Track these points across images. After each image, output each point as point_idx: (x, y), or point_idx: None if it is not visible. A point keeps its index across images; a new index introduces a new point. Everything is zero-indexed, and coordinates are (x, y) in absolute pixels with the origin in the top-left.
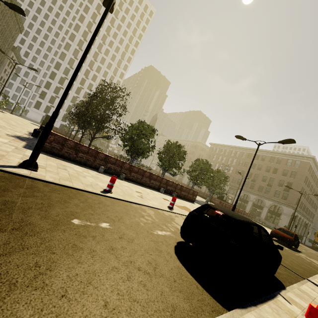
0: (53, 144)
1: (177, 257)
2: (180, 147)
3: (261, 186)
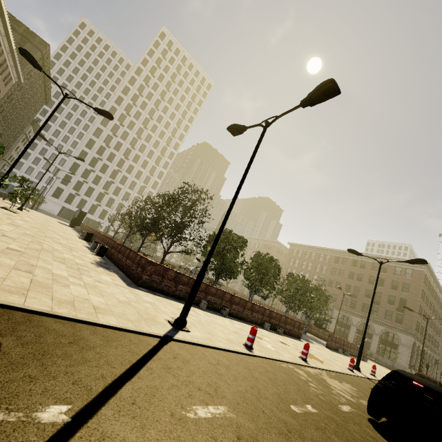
0: (153, 277)
1: None
2: (274, 261)
3: (364, 303)
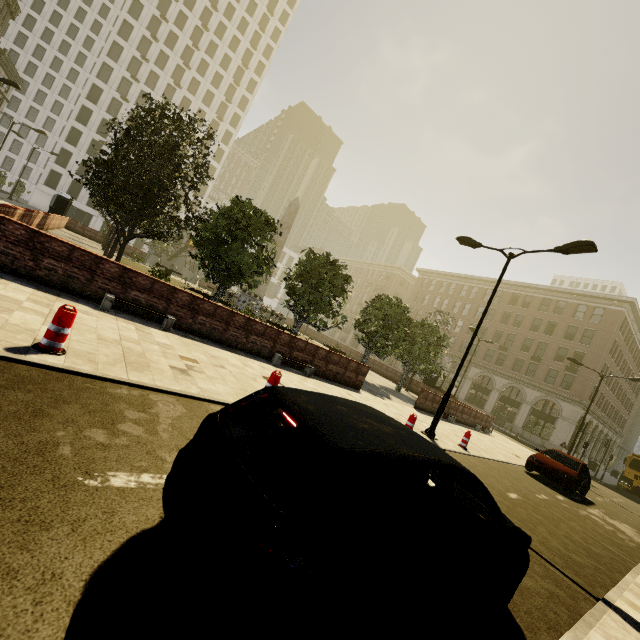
0: None
1: (81, 597)
2: (333, 265)
3: (518, 359)
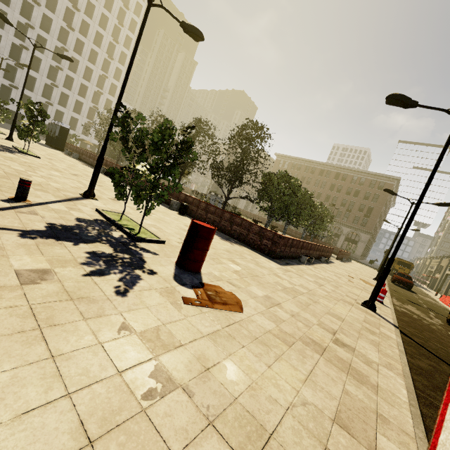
0: (281, 248)
1: None
2: (313, 197)
3: (339, 211)
